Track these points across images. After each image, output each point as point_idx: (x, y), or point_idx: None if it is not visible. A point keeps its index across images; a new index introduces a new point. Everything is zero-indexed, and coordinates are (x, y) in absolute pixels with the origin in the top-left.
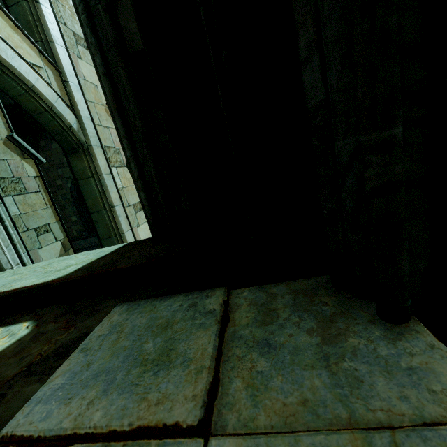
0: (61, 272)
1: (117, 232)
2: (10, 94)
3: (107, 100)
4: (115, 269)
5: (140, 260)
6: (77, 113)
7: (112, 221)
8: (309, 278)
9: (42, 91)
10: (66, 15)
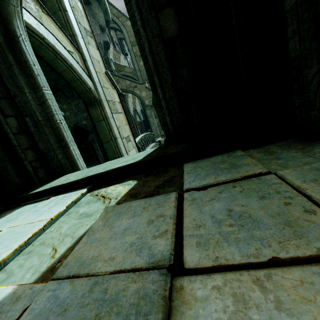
0: (135, 159)
1: (119, 155)
2: (58, 71)
3: (145, 67)
4: (169, 153)
5: (181, 148)
6: (93, 80)
7: (116, 148)
8: (283, 141)
9: (75, 67)
10: (79, 17)
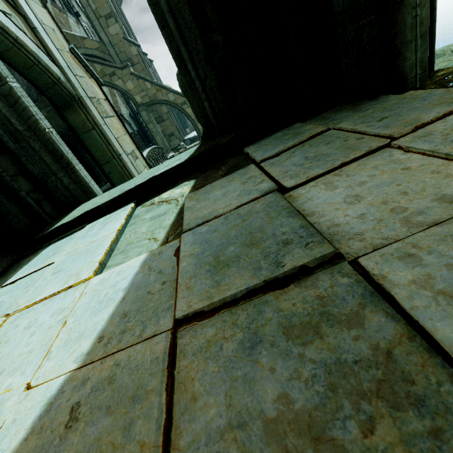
0: (180, 160)
1: (131, 178)
2: None
3: (164, 33)
4: (221, 143)
5: (233, 136)
6: (57, 63)
7: (124, 169)
8: (334, 108)
9: (25, 42)
10: None
